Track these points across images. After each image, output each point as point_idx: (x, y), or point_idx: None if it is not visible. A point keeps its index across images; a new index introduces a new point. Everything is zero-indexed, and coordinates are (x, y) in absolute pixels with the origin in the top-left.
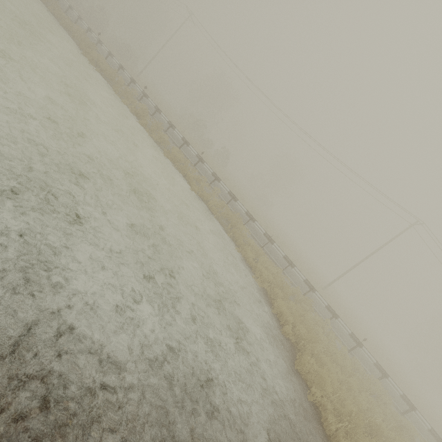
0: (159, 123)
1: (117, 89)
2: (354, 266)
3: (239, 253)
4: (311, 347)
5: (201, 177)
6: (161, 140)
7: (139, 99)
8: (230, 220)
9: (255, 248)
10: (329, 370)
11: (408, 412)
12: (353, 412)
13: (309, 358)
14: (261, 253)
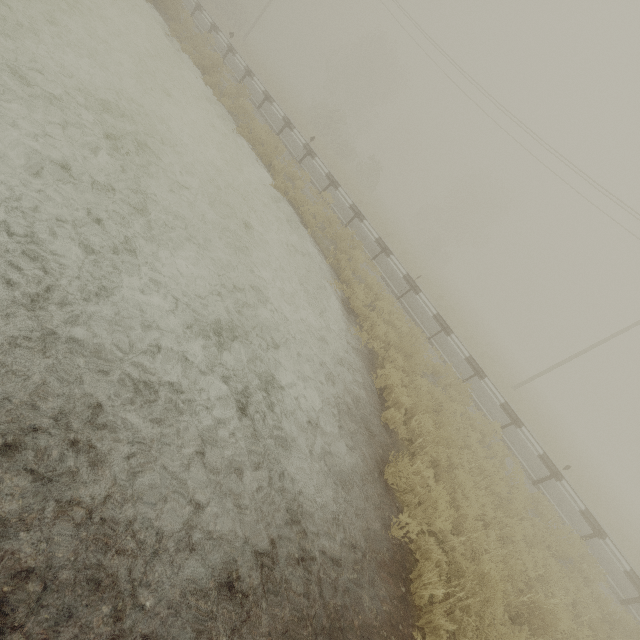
0: (242, 87)
1: (176, 29)
2: (576, 354)
3: (339, 290)
4: (437, 454)
5: (300, 174)
6: (239, 111)
7: (222, 56)
8: (339, 244)
9: (376, 291)
10: (467, 498)
11: (636, 602)
12: (493, 576)
13: (423, 468)
14: (384, 299)
